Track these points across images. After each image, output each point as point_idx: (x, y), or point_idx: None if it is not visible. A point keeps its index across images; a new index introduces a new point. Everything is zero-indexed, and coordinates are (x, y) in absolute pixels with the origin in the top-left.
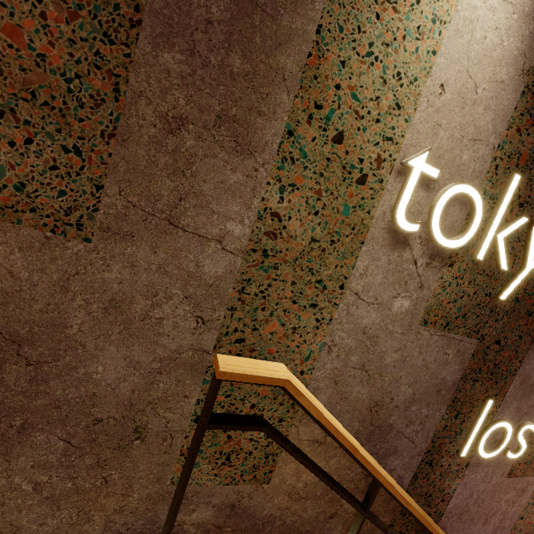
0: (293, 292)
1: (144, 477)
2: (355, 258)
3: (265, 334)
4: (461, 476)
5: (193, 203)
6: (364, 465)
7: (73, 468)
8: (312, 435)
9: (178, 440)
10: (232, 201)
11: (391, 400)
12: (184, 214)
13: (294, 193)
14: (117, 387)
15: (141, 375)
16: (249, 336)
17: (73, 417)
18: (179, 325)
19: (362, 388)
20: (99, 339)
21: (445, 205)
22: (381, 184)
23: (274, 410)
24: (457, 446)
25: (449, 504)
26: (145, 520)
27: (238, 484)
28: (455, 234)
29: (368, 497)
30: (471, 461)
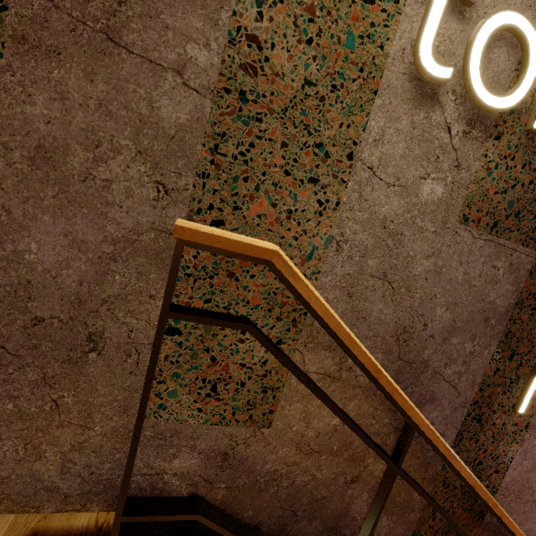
0: (284, 158)
1: (107, 405)
2: (365, 115)
3: (251, 216)
4: (520, 441)
5: (137, 10)
6: (391, 398)
7: (13, 384)
8: (322, 366)
9: (146, 358)
10: (191, 12)
11: (424, 327)
12: (127, 26)
13: (277, 9)
14: (58, 275)
15: (89, 261)
16: (229, 218)
17: (5, 313)
18: (134, 193)
19: (385, 306)
20: (28, 203)
21: (487, 46)
22: (397, 6)
23: (269, 326)
24: (513, 399)
25: (505, 477)
26: (113, 463)
27: (229, 425)
28: (502, 92)
29: (399, 447)
30: (531, 422)
